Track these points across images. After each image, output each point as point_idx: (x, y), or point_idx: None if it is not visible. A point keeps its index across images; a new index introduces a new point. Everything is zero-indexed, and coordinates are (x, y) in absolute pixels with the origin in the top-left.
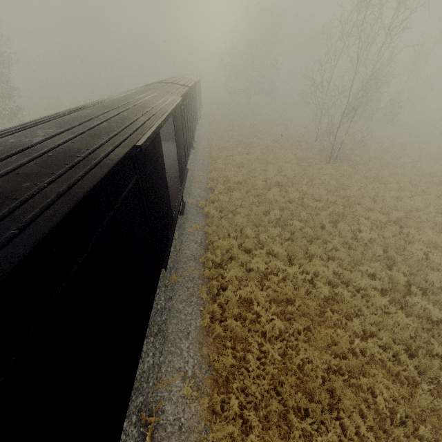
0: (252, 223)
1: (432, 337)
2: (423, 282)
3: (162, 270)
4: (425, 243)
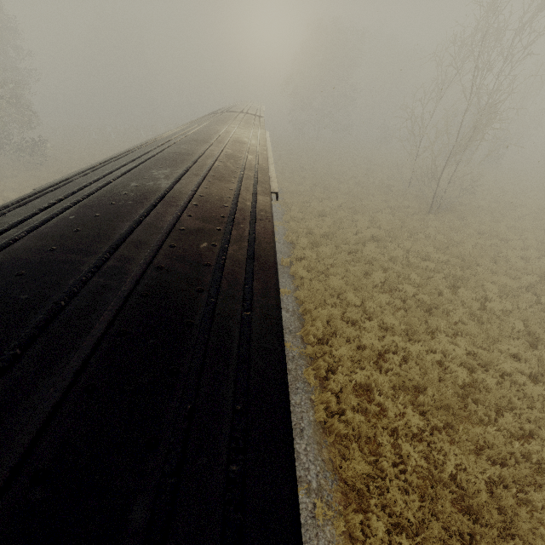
0: (352, 287)
1: None
2: None
3: None
4: None
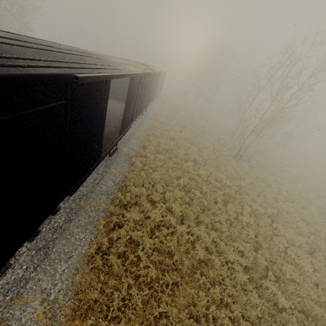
0: (164, 181)
1: (274, 322)
2: (278, 270)
3: (75, 194)
4: (287, 239)
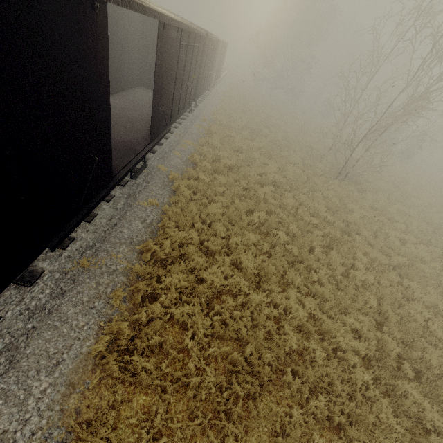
0: (227, 219)
1: None
2: (418, 360)
3: (72, 246)
4: (425, 305)
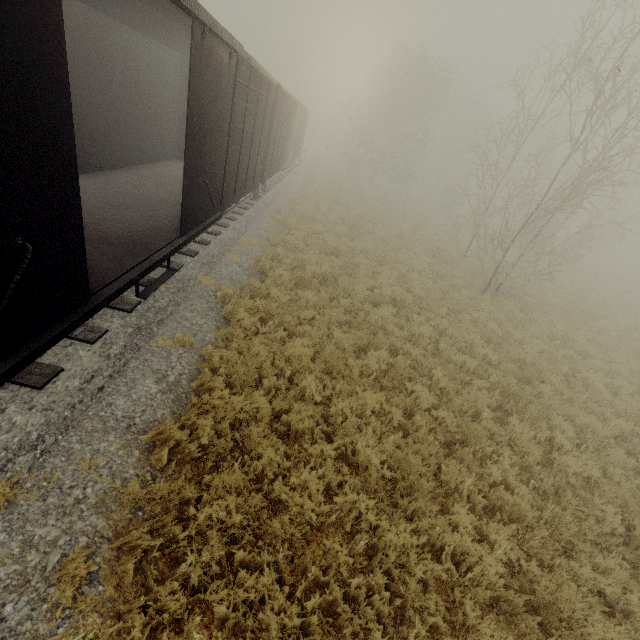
0: (323, 366)
1: None
2: None
3: None
4: None
